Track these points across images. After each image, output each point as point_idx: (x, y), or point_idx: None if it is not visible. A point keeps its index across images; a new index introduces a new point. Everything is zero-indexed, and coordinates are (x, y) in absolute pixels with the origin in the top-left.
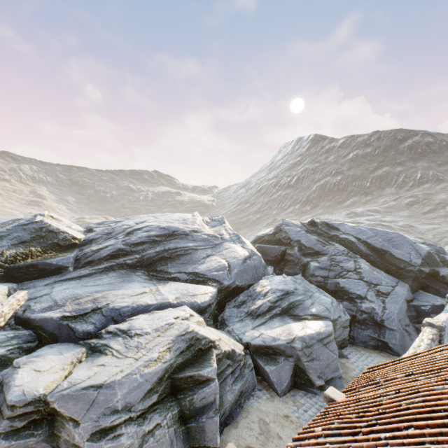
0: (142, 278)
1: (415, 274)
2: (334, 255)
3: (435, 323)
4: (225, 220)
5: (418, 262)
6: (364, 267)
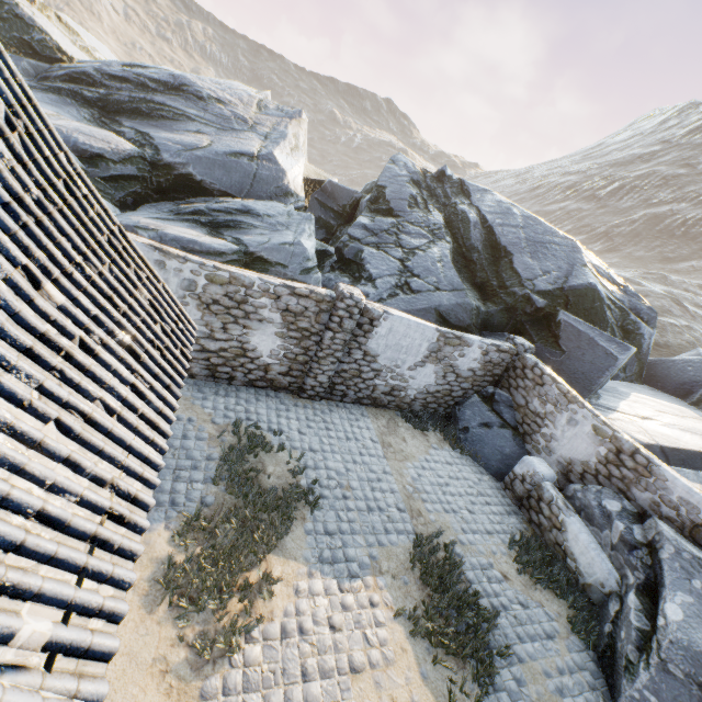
0: (79, 114)
1: (515, 301)
2: (410, 223)
3: (341, 288)
4: (297, 117)
5: (542, 288)
6: (432, 253)
